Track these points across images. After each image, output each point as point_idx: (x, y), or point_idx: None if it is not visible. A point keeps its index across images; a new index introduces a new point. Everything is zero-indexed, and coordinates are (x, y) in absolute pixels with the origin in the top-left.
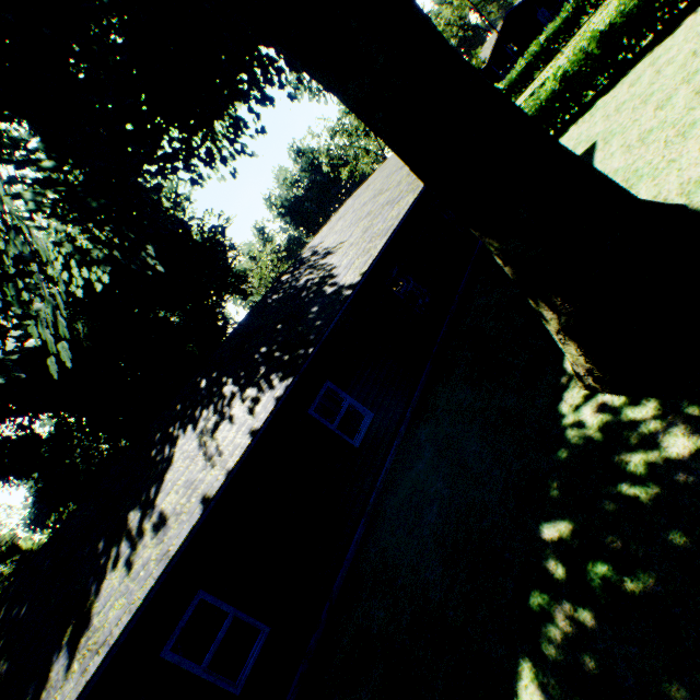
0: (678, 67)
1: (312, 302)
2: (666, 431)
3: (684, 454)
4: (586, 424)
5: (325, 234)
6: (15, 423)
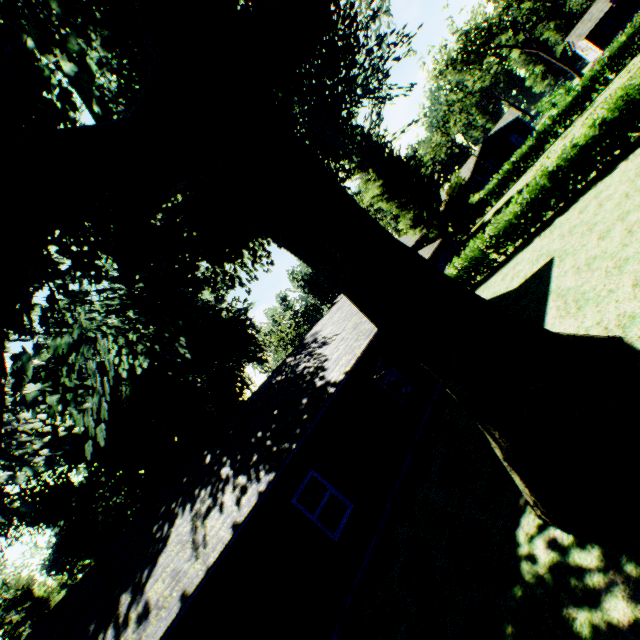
0: (615, 204)
1: (304, 392)
2: (608, 588)
3: (623, 622)
4: (539, 561)
5: (325, 322)
6: (56, 472)
